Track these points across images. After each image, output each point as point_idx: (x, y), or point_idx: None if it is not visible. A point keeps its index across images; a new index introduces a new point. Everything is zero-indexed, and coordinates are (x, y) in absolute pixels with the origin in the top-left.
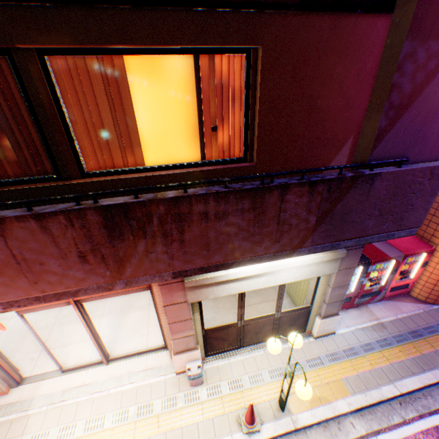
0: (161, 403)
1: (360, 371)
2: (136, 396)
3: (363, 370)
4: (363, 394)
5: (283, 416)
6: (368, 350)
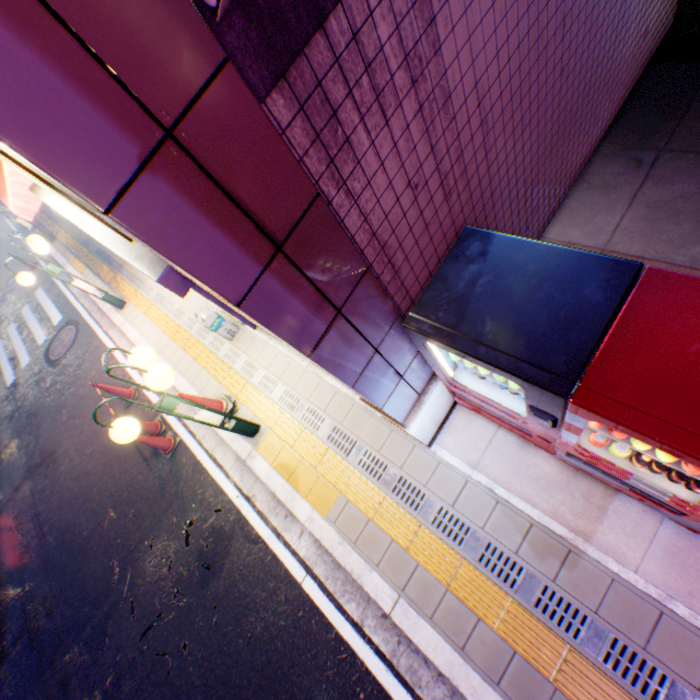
0: (200, 329)
1: (378, 524)
2: (194, 307)
3: (385, 530)
4: (340, 538)
5: (248, 441)
6: (444, 531)
